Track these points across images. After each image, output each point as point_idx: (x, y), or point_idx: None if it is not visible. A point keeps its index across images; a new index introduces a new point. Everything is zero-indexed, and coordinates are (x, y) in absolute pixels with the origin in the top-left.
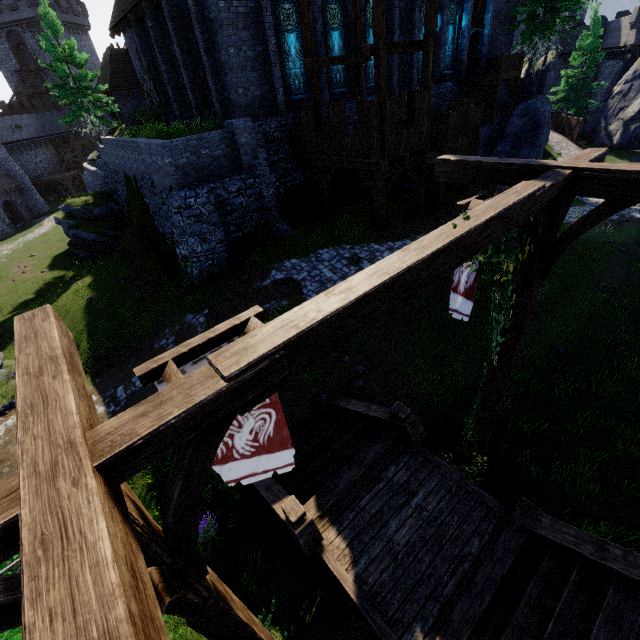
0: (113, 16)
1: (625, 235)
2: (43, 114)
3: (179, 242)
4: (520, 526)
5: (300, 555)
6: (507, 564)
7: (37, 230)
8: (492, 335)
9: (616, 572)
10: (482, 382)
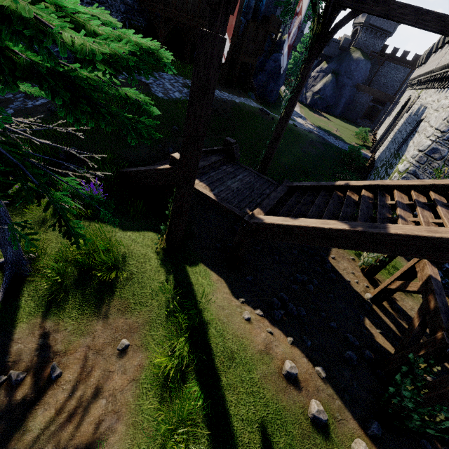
0: None
1: (311, 136)
2: None
3: None
4: (286, 186)
5: (163, 214)
6: (282, 194)
7: None
8: (282, 104)
9: (323, 187)
10: (274, 128)
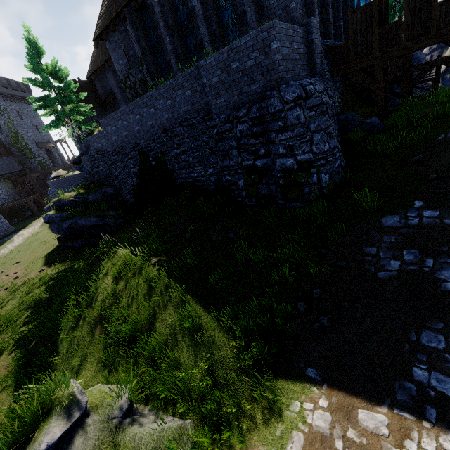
0: (98, 27)
1: None
2: (1, 158)
3: (294, 146)
4: None
5: None
6: None
7: (9, 245)
8: None
9: None
10: None
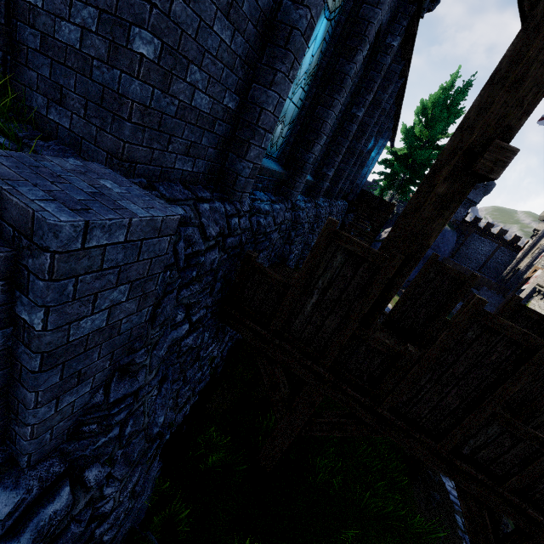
0: None
1: None
2: None
3: None
4: None
5: None
6: None
7: None
8: None
9: None
10: None
